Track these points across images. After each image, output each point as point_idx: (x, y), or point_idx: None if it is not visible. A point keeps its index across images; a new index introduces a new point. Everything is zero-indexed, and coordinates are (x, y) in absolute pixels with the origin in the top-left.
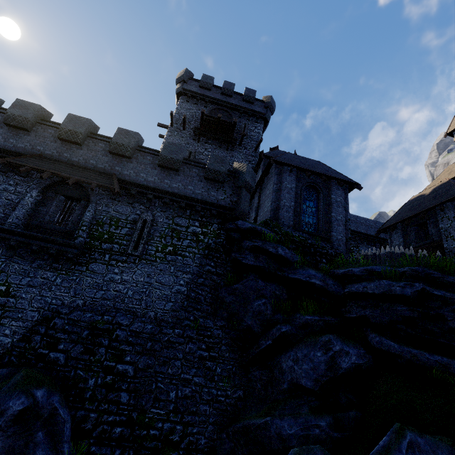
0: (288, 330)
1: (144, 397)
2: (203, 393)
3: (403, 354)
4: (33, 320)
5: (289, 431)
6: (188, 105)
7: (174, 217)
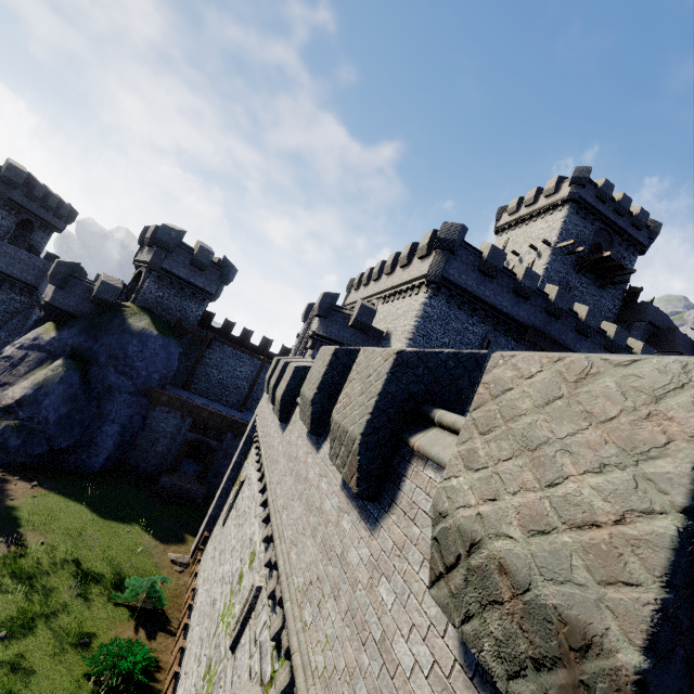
0: None
1: None
2: None
3: None
4: None
5: None
6: (576, 219)
7: None
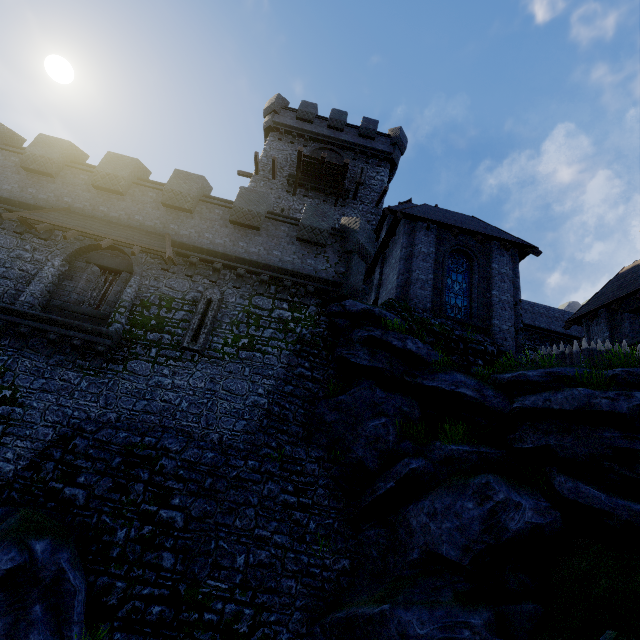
0: (420, 467)
1: (198, 562)
2: (287, 560)
3: (616, 511)
4: (45, 439)
5: (420, 631)
6: (280, 145)
7: (252, 296)
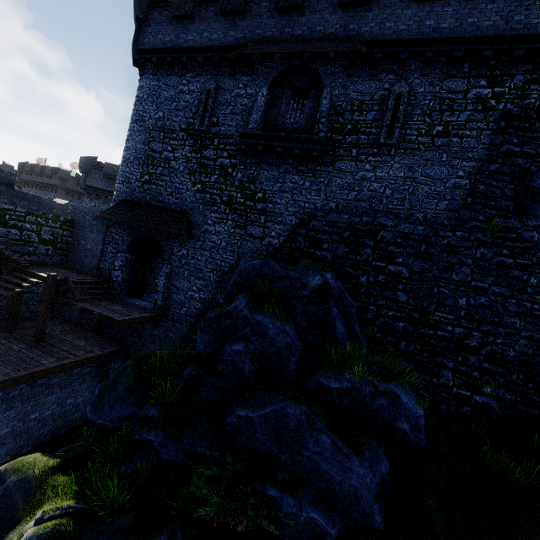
0: None
1: (424, 300)
2: (509, 304)
3: None
4: (291, 223)
5: None
6: None
7: (442, 81)
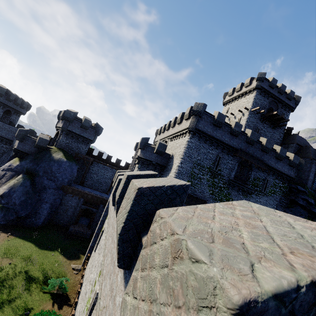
0: None
1: None
2: None
3: None
4: None
5: None
6: (260, 97)
7: (275, 179)
